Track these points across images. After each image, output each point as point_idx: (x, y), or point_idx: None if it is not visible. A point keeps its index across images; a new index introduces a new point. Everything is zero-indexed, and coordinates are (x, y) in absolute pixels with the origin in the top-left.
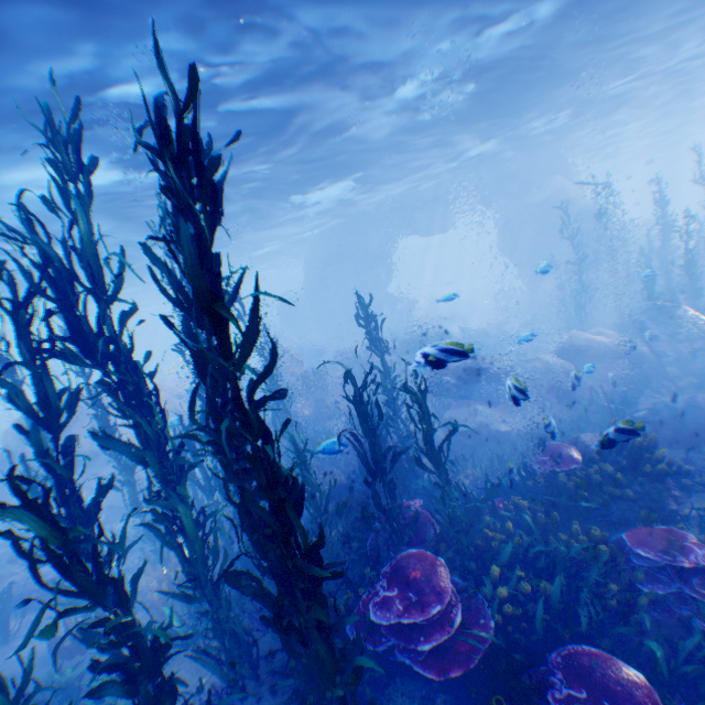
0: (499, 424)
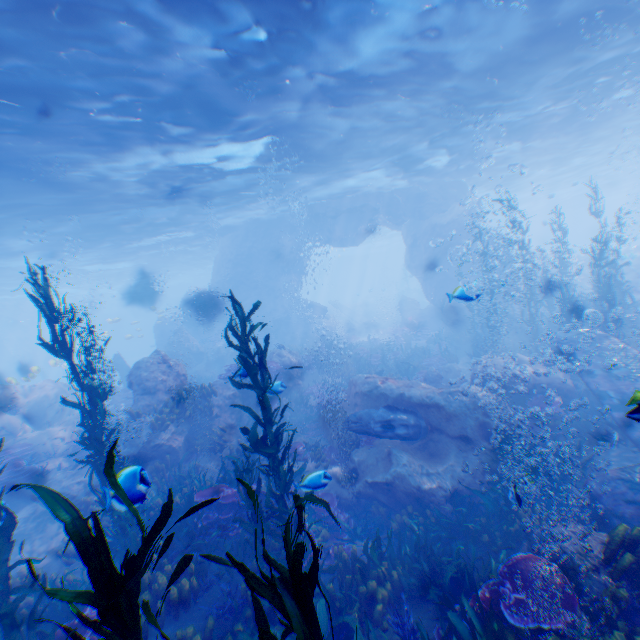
0: (422, 479)
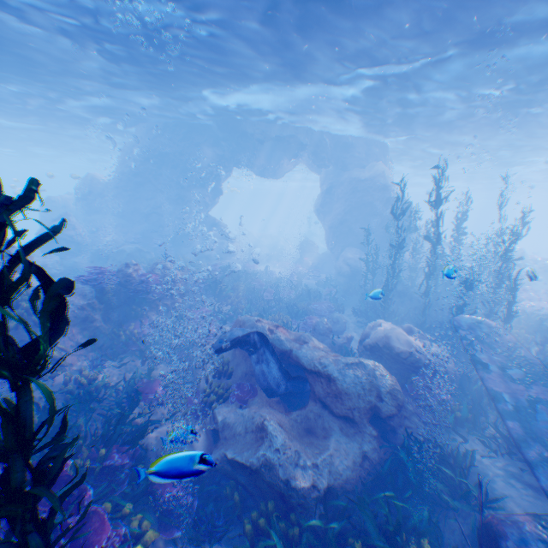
0: (295, 475)
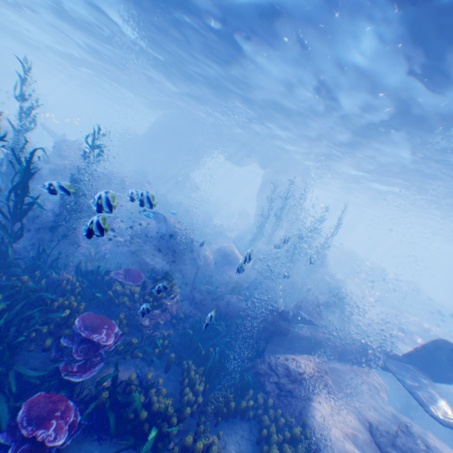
0: (148, 258)
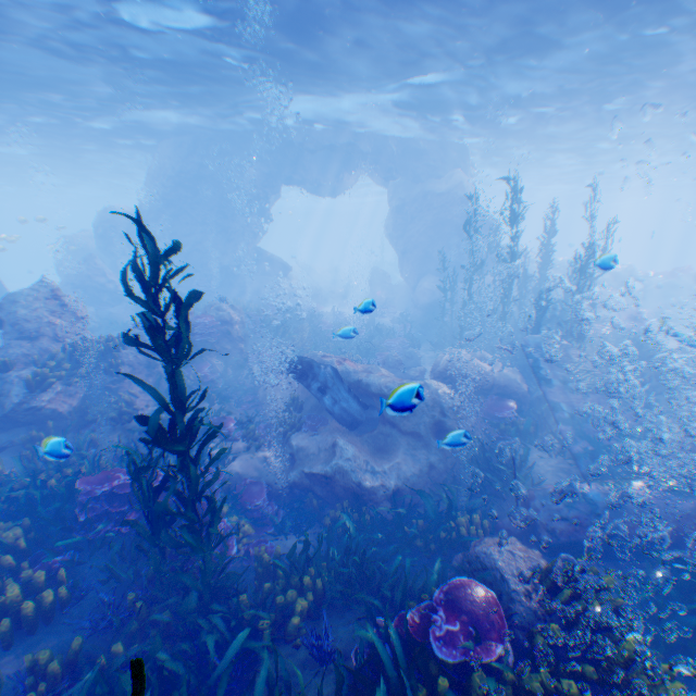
0: (366, 477)
